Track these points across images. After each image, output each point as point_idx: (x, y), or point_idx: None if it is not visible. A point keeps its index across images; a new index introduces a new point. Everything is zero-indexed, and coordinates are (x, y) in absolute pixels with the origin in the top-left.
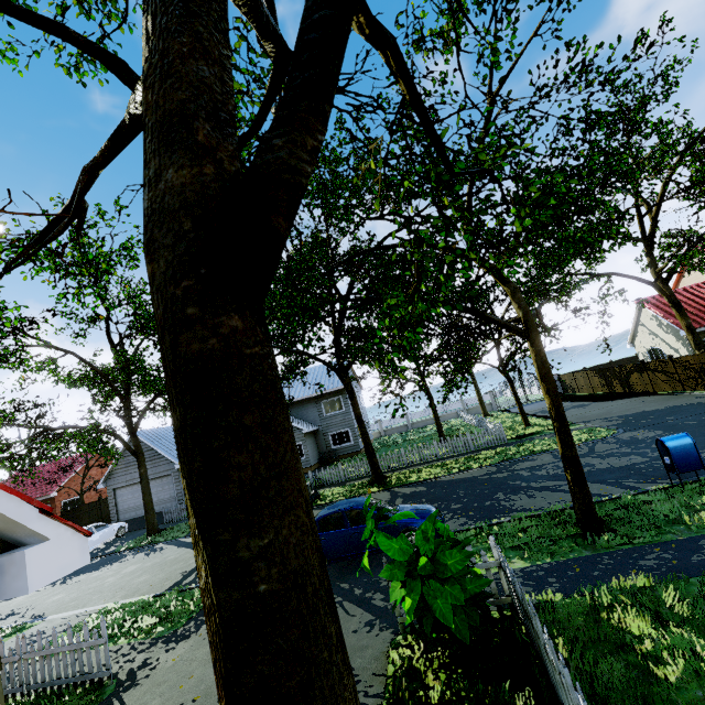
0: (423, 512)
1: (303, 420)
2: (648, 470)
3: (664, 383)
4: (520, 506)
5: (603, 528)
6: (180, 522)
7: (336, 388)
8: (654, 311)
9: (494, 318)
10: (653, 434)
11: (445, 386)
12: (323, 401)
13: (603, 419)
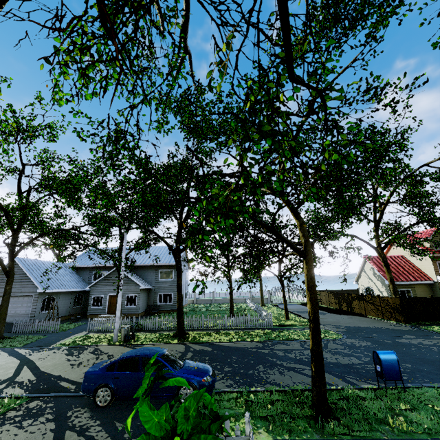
0: (202, 371)
1: (143, 279)
2: (362, 371)
3: (372, 311)
4: (273, 379)
5: (330, 414)
6: (23, 334)
7: (172, 263)
8: (373, 265)
9: (285, 238)
10: (365, 344)
11: (241, 278)
12: (161, 270)
13: (334, 325)
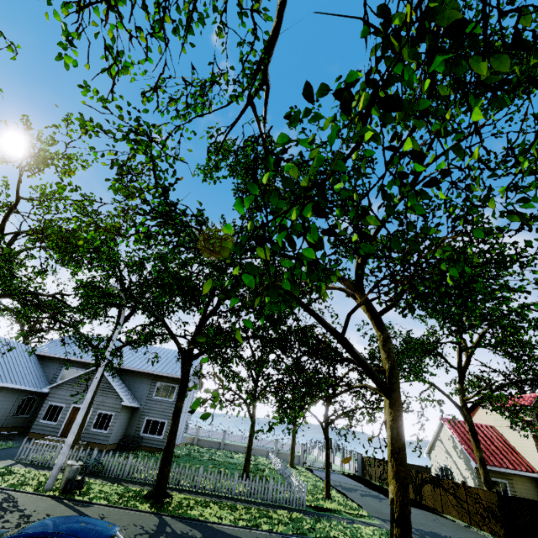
0: None
1: (131, 392)
2: None
3: (453, 508)
4: None
5: None
6: None
7: (178, 375)
8: (453, 432)
9: (360, 356)
10: None
11: (278, 412)
12: (159, 382)
13: None
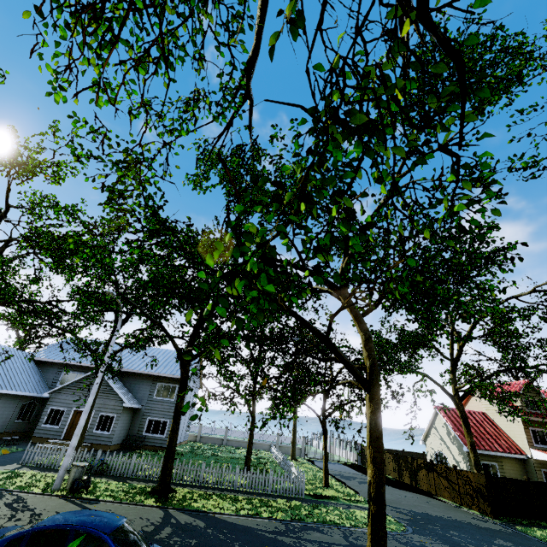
0: None
1: (132, 393)
2: None
3: (446, 490)
4: None
5: None
6: None
7: (178, 376)
8: (447, 420)
9: (343, 356)
10: None
11: (270, 409)
12: (160, 383)
13: (393, 507)
